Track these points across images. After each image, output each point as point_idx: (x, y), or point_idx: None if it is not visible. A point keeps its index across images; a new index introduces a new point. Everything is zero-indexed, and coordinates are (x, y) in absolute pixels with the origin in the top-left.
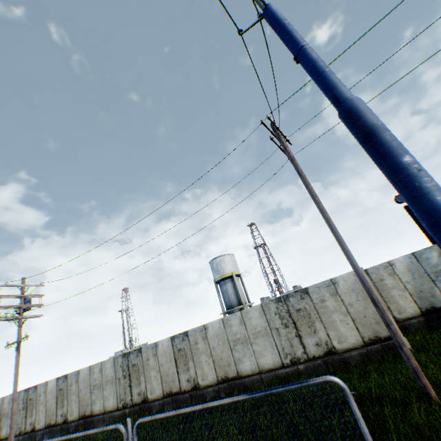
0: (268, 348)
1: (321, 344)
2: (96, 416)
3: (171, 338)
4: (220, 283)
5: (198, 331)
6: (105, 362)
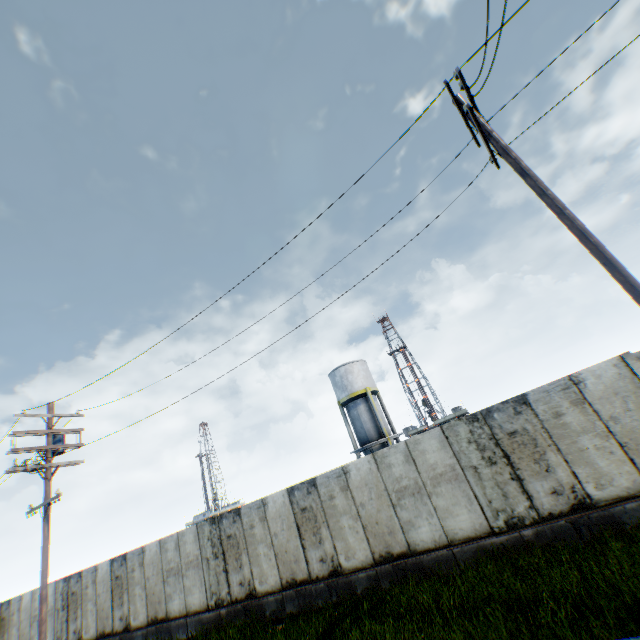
0: (461, 501)
1: (562, 492)
2: (175, 620)
3: (289, 491)
4: (348, 406)
5: (334, 478)
6: (184, 533)
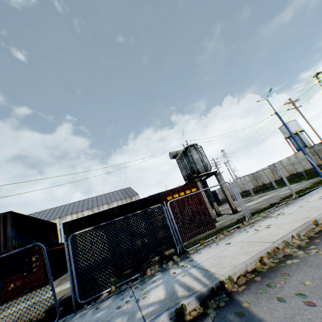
0: (307, 163)
1: None
2: (247, 191)
3: (268, 166)
4: (288, 138)
5: (278, 163)
6: (245, 177)
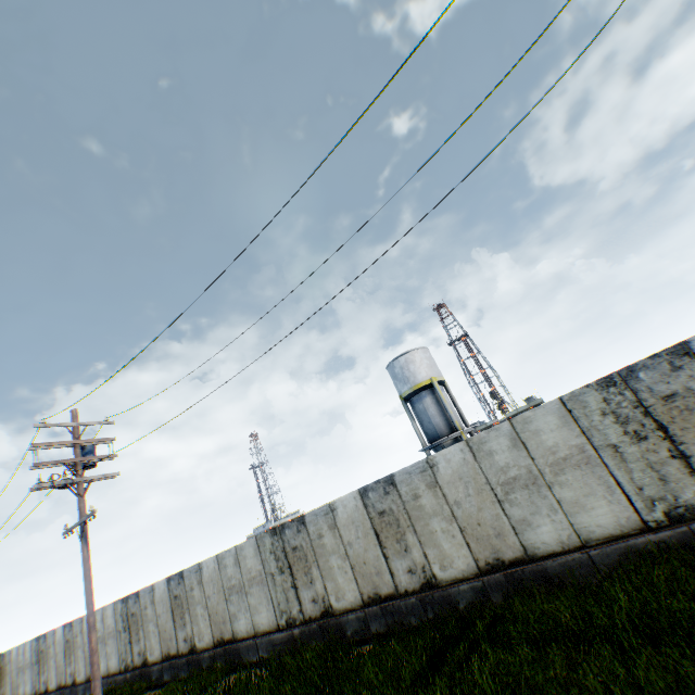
0: (595, 491)
1: None
2: (243, 642)
3: (361, 493)
4: (412, 399)
5: (417, 474)
6: (242, 547)
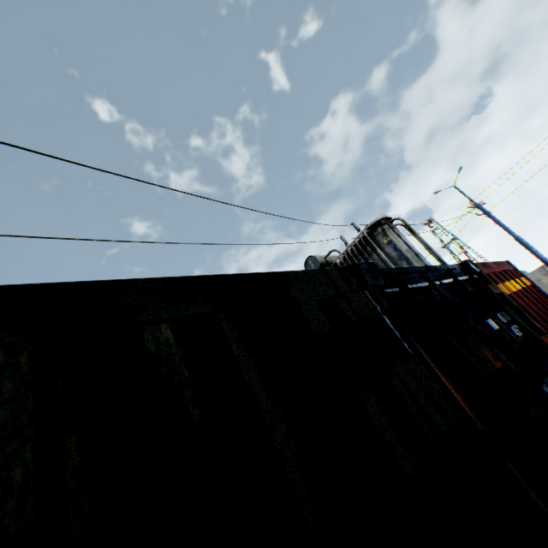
0: None
1: None
2: None
3: None
4: None
5: None
6: None
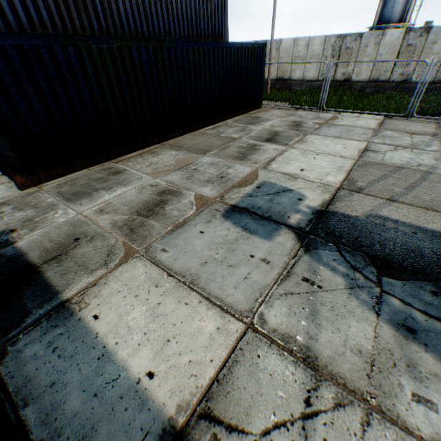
0: None
1: None
2: (294, 82)
3: (406, 32)
4: None
5: None
6: (314, 39)
